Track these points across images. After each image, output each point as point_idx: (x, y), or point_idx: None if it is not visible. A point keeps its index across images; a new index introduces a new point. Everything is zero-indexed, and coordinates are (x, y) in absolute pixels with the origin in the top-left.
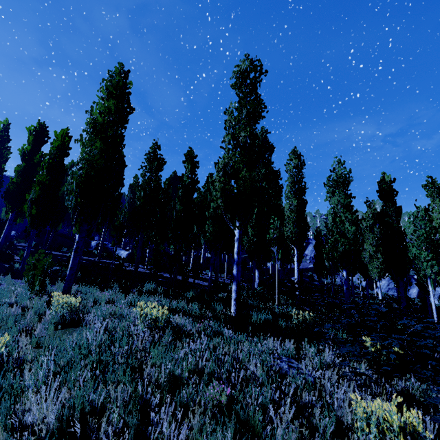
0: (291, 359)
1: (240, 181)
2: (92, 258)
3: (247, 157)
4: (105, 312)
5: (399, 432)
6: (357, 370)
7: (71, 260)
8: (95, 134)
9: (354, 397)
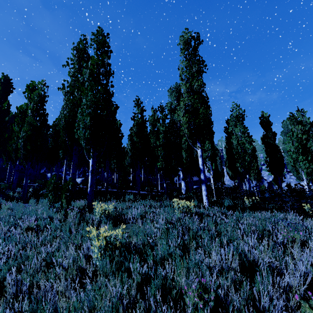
0: (283, 220)
1: (200, 115)
2: None
3: (202, 99)
4: (140, 211)
5: None
6: None
7: (90, 180)
8: (93, 81)
9: None
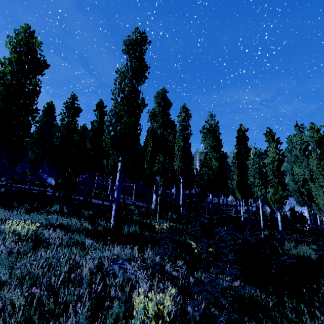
0: (125, 262)
1: (122, 125)
2: (25, 186)
3: (128, 107)
4: None
5: (152, 318)
6: (161, 268)
7: None
8: None
9: (140, 291)
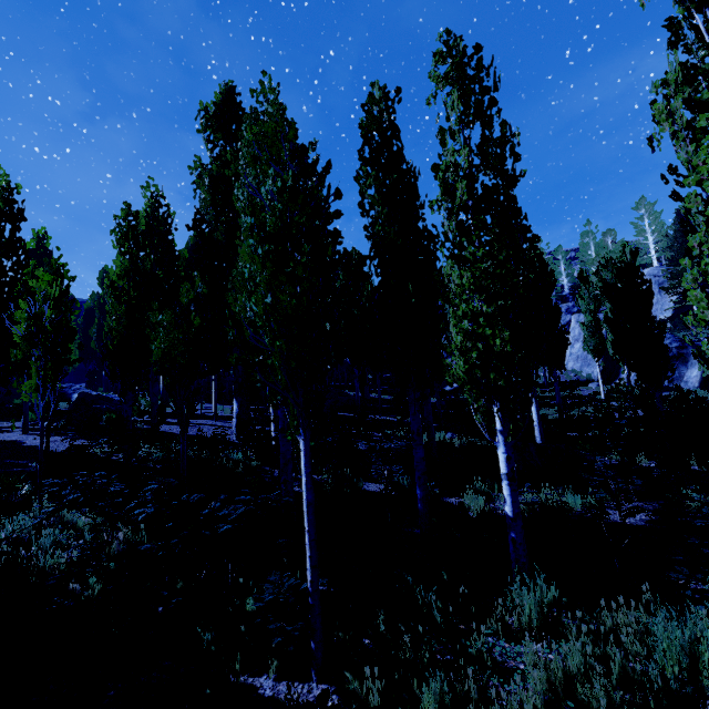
0: None
1: None
2: None
3: None
4: None
5: None
6: None
7: None
8: None
9: None
